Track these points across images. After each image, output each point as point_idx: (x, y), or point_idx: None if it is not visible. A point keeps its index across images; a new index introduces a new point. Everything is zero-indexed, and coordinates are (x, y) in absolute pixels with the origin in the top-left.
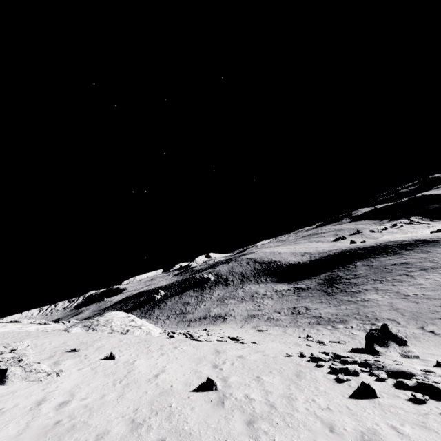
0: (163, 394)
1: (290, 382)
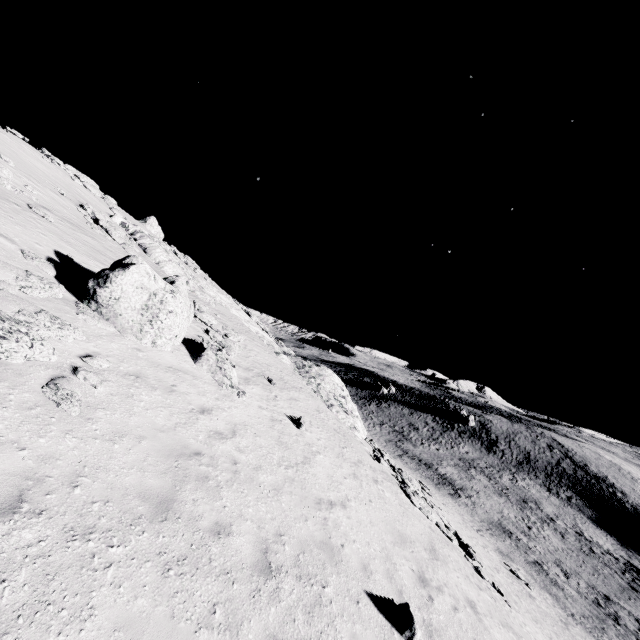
0: (325, 549)
1: None
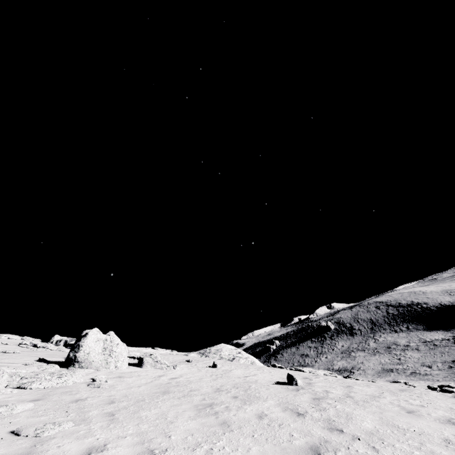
0: (247, 382)
1: (387, 391)
